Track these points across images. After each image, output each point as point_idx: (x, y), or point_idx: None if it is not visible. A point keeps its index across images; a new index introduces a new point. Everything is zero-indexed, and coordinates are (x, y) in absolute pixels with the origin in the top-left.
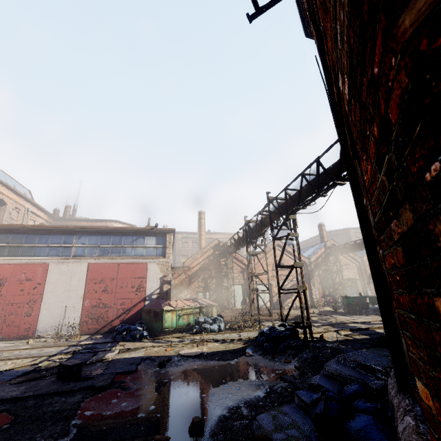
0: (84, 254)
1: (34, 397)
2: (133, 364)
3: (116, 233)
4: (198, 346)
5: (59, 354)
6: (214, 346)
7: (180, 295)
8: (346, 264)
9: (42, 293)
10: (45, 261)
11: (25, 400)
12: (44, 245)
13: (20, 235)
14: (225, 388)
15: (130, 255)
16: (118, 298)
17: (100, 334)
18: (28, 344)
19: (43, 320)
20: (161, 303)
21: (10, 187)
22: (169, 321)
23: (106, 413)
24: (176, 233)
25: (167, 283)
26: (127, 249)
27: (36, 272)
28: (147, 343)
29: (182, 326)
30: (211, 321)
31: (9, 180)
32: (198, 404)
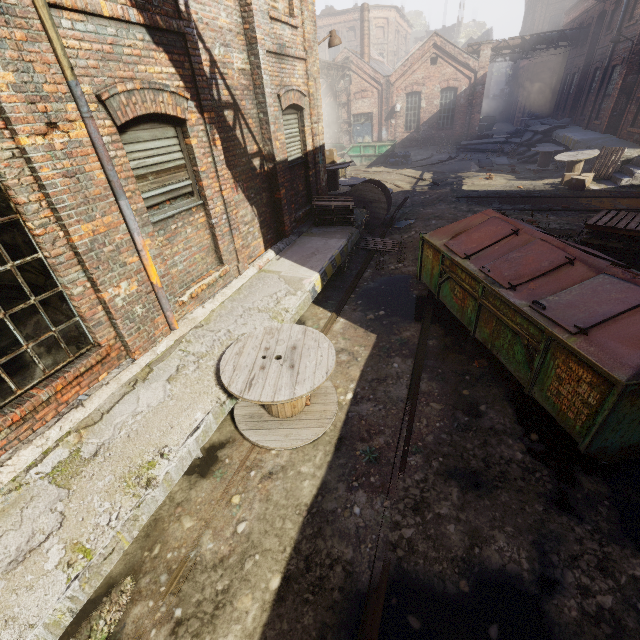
0: None
1: None
2: None
3: None
4: None
5: None
6: None
7: None
8: (362, 90)
9: None
10: None
11: None
12: None
13: None
14: None
15: None
16: None
17: None
18: None
19: None
20: None
21: None
22: None
23: None
24: None
25: None
26: None
27: None
28: None
29: None
30: None
31: None
32: None
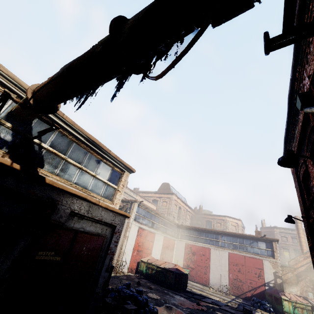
0: (225, 246)
1: None
2: None
3: (240, 237)
4: None
5: (232, 302)
6: None
7: (291, 290)
8: None
9: (209, 264)
10: (208, 247)
11: None
12: (207, 238)
13: (197, 231)
14: None
15: (250, 252)
16: (247, 278)
17: (240, 298)
18: (210, 289)
19: (211, 279)
20: (278, 292)
21: (182, 200)
22: (286, 307)
23: None
24: (274, 227)
25: (279, 278)
26: (247, 247)
27: (206, 252)
28: None
29: None
30: None
31: (179, 195)
32: None
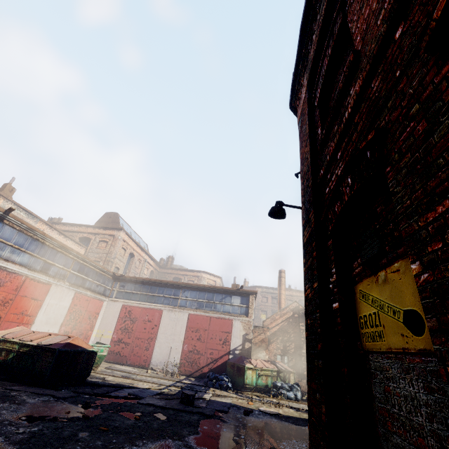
0: (186, 305)
1: (172, 409)
2: (225, 406)
3: (210, 291)
4: (275, 408)
5: (172, 386)
6: (289, 411)
7: (259, 355)
8: None
9: (157, 333)
10: (160, 308)
11: (168, 410)
12: (161, 295)
13: (147, 286)
14: (295, 442)
15: (219, 310)
16: (208, 348)
17: (193, 377)
18: (147, 373)
19: (156, 356)
20: (243, 360)
21: (138, 244)
22: (249, 378)
23: (215, 431)
24: (256, 286)
25: (249, 341)
26: (217, 305)
27: (154, 316)
28: (232, 394)
29: (260, 386)
30: (287, 387)
31: (137, 237)
32: (273, 445)
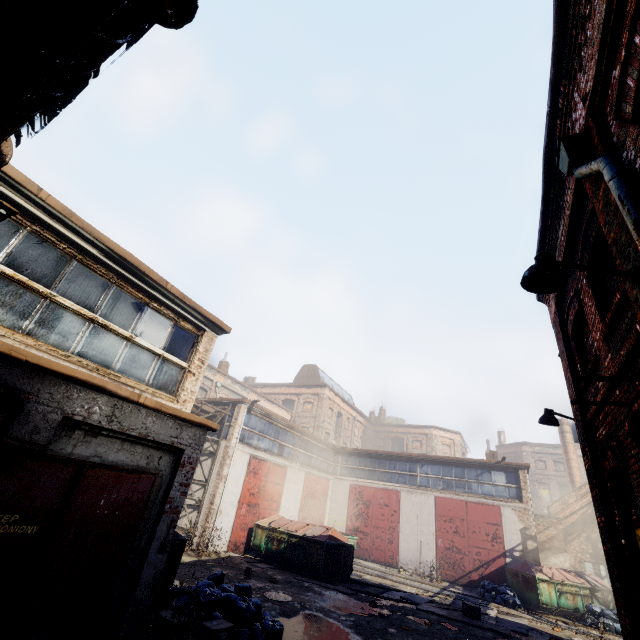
0: (429, 485)
1: (457, 621)
2: (521, 628)
3: (458, 464)
4: None
5: (441, 594)
6: None
7: (553, 560)
8: None
9: (398, 522)
10: (396, 488)
11: (453, 621)
12: (393, 471)
13: (374, 459)
14: None
15: (477, 492)
16: (472, 545)
17: (458, 585)
18: (400, 573)
19: (403, 551)
20: (530, 567)
21: (344, 399)
22: (545, 595)
23: None
24: (521, 444)
25: (531, 539)
26: (472, 484)
27: (391, 498)
28: (524, 614)
29: (566, 609)
30: (613, 616)
31: (339, 389)
32: None
